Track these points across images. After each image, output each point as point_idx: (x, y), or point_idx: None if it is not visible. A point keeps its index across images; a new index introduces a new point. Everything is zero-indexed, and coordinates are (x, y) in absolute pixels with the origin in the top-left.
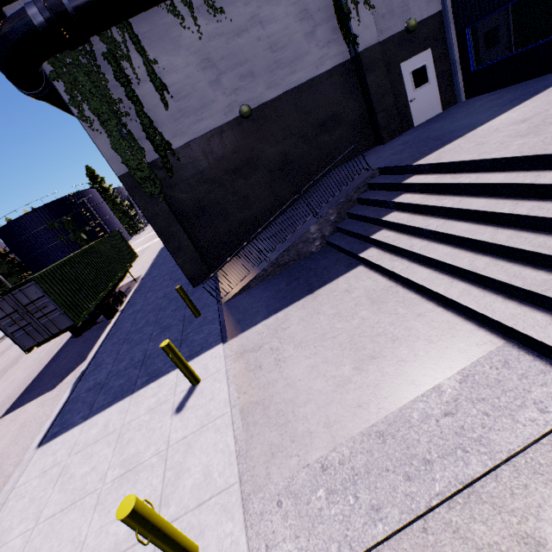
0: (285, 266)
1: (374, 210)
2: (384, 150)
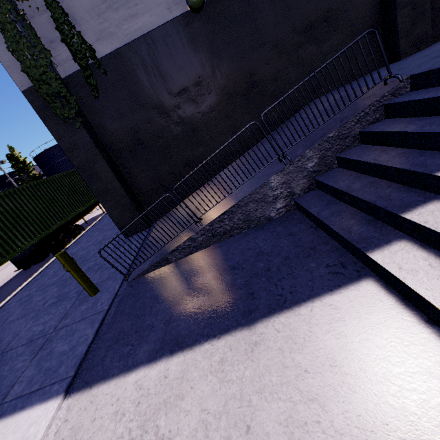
0: (225, 235)
1: (404, 154)
2: (406, 62)
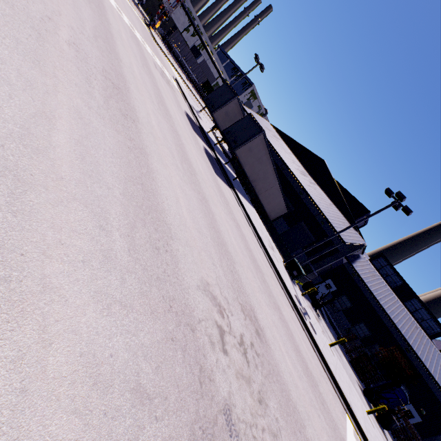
0: None
1: None
2: None
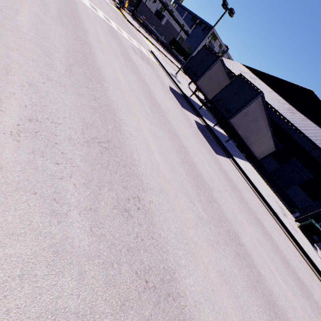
0: None
1: None
2: None
